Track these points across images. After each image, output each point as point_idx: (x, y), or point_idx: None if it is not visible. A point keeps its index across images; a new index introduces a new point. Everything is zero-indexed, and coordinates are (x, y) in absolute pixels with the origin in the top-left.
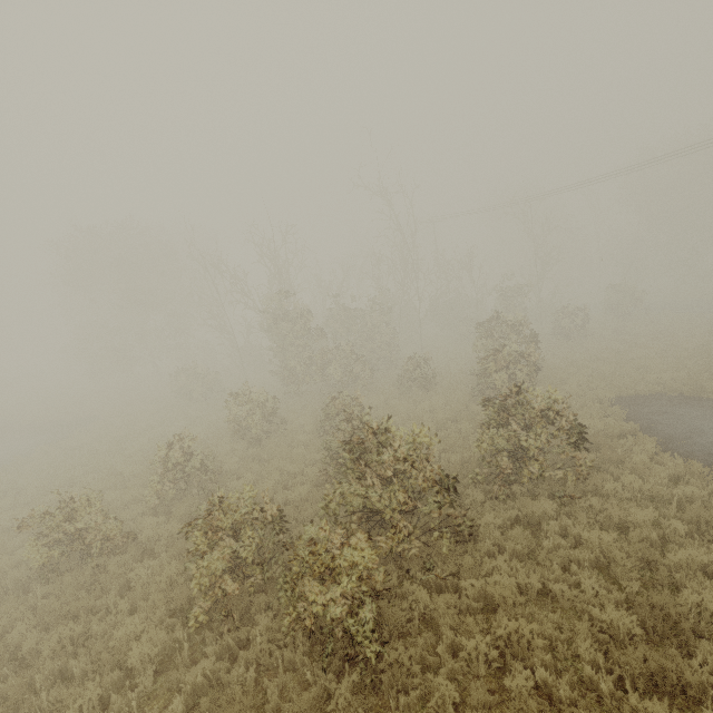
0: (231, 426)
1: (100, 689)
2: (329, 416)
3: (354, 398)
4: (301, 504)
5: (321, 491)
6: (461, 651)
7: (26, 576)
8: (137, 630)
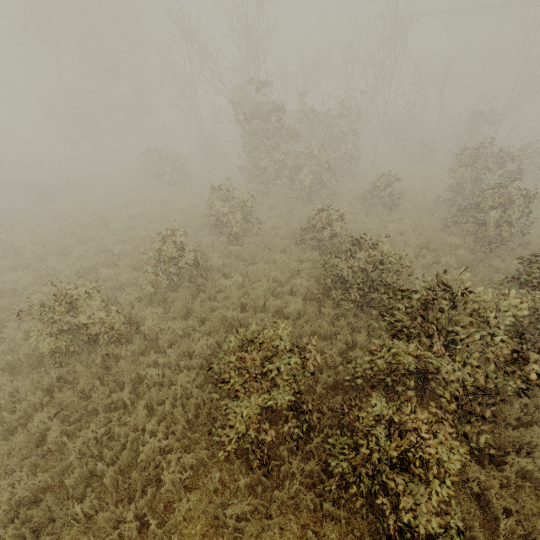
0: (210, 219)
1: (136, 510)
2: (310, 226)
3: (340, 213)
4: (293, 316)
5: (314, 308)
6: (514, 534)
7: (37, 350)
8: (161, 444)
